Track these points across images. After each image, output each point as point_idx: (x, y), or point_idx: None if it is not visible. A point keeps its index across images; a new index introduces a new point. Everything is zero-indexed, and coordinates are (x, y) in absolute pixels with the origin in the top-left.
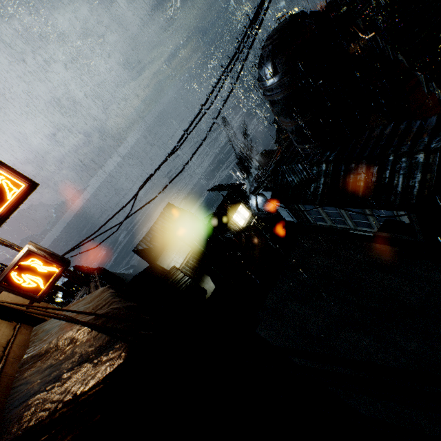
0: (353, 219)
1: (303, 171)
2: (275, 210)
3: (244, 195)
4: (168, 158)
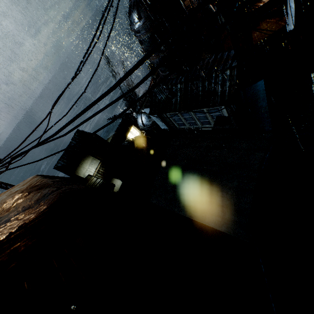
0: (200, 120)
1: (167, 90)
2: (155, 124)
3: (134, 120)
4: (70, 82)
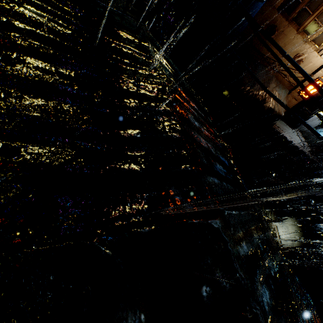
0: None
1: None
2: None
3: None
4: None
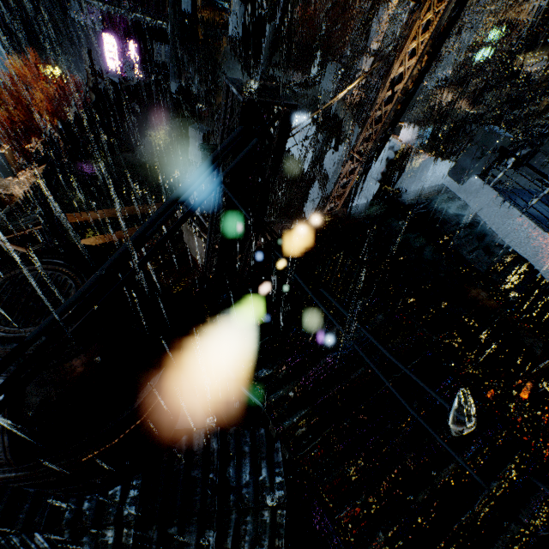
0: None
1: None
2: None
3: None
4: None
